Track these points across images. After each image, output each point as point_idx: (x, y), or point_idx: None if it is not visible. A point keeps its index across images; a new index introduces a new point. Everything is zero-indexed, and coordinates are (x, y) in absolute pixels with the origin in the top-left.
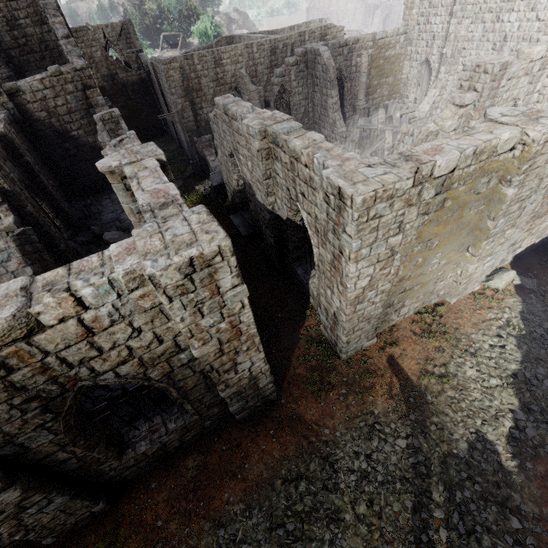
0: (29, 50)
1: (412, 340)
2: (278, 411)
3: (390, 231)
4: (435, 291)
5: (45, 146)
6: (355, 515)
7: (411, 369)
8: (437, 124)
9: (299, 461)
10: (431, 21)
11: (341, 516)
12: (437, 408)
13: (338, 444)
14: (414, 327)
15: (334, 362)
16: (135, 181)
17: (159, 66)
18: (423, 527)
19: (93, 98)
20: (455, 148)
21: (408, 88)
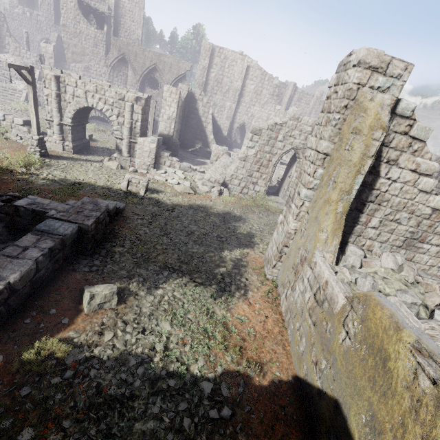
0: None
1: None
2: None
3: None
4: None
5: None
6: None
7: None
8: None
9: None
10: None
11: None
12: None
13: None
14: None
15: None
16: None
17: None
18: None
19: None
20: None
21: None
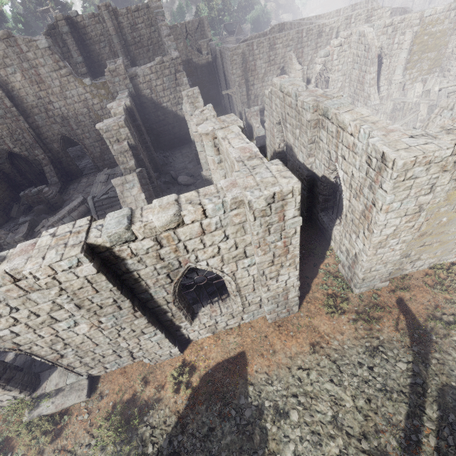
0: (141, 45)
1: (423, 289)
2: (298, 320)
3: (421, 191)
4: (454, 251)
5: (146, 114)
6: (354, 406)
7: (419, 312)
8: None
9: (311, 357)
10: None
11: (342, 403)
12: (440, 347)
13: (345, 354)
14: (427, 279)
15: (347, 294)
16: (227, 140)
17: (227, 52)
18: (414, 430)
19: (180, 79)
20: None
21: (451, 62)
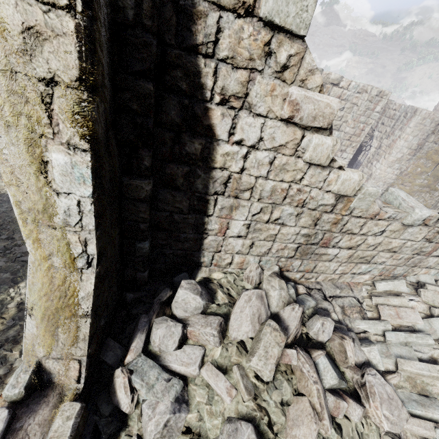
0: None
1: None
2: None
3: (423, 135)
4: None
5: None
6: None
7: None
8: None
9: None
10: None
11: None
12: None
13: None
14: None
15: None
16: None
17: None
18: None
19: None
20: None
21: None
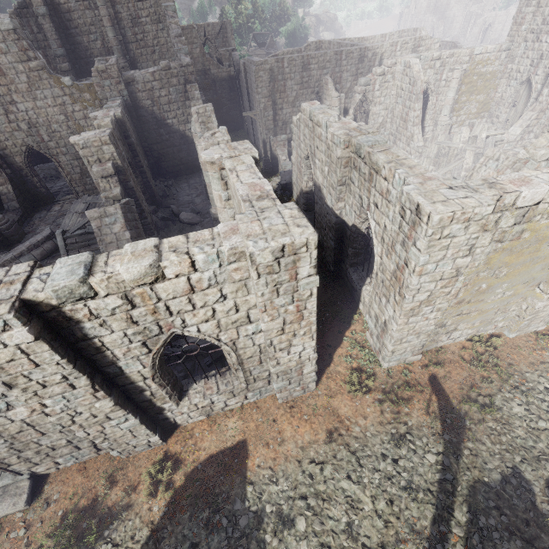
0: (144, 44)
1: (459, 365)
2: (314, 400)
3: (459, 252)
4: (493, 321)
5: (144, 130)
6: (374, 509)
7: (453, 392)
8: (527, 151)
9: (327, 447)
10: (542, 39)
11: (360, 506)
12: (474, 435)
13: (367, 443)
14: (464, 353)
15: (374, 368)
16: (235, 173)
17: (251, 66)
18: (440, 538)
19: (191, 92)
20: (544, 182)
21: (500, 108)
